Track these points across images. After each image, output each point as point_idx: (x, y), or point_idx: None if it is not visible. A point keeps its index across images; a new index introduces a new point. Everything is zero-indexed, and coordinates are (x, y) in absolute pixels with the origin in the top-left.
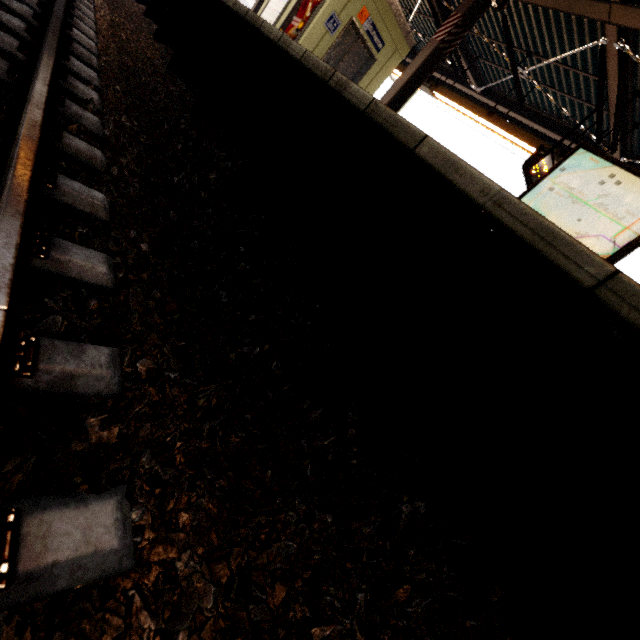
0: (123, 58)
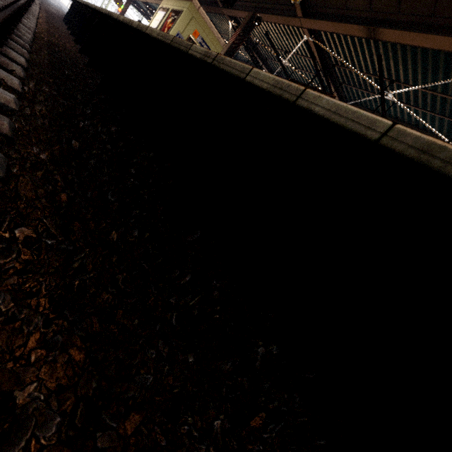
0: (51, 39)
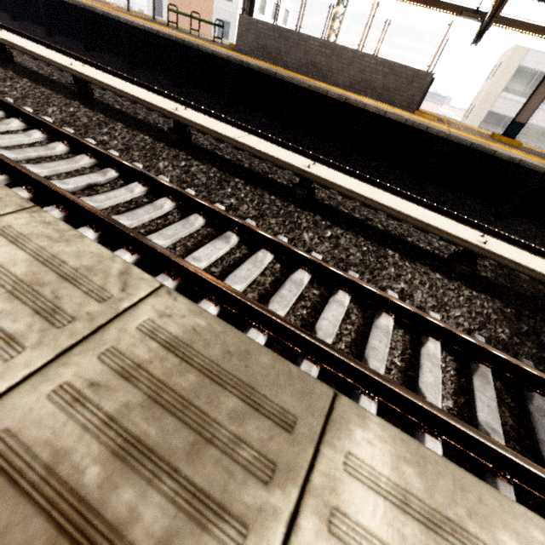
0: None
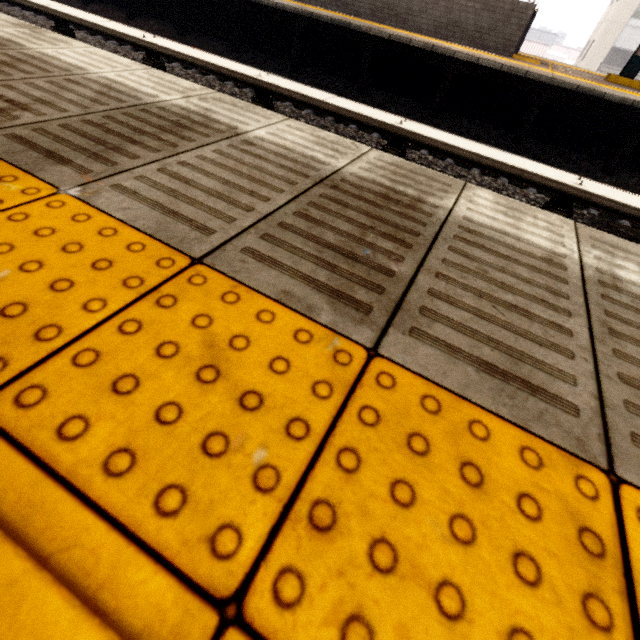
0: None
